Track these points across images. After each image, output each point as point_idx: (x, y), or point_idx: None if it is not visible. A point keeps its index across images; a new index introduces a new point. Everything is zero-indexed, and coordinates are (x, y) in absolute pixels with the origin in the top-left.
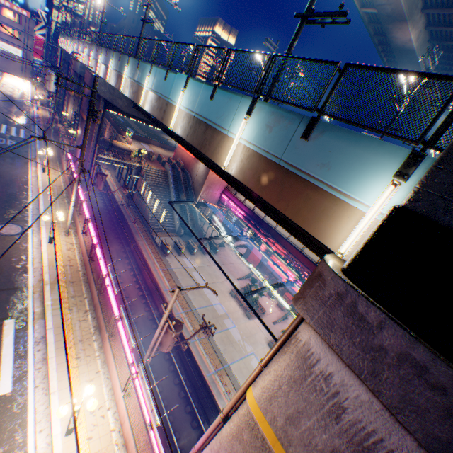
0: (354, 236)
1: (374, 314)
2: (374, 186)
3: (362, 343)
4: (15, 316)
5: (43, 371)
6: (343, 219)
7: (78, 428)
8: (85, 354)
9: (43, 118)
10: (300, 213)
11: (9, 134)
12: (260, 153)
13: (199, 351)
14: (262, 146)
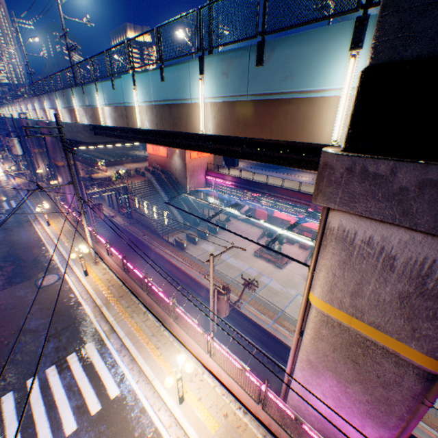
0: (340, 120)
1: (384, 166)
2: (337, 69)
3: (385, 196)
4: (91, 339)
5: (136, 369)
6: (323, 112)
7: (186, 396)
8: (161, 343)
9: (23, 184)
10: (285, 130)
11: (3, 209)
12: (227, 101)
13: (251, 312)
14: (226, 93)
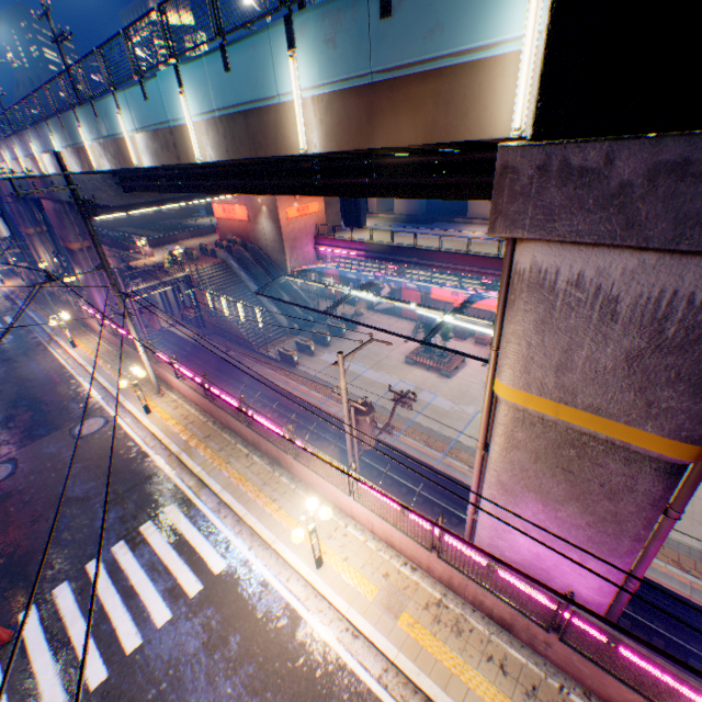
0: (523, 92)
1: (595, 153)
2: (513, 3)
3: (598, 202)
4: (172, 501)
5: (246, 532)
6: (496, 84)
7: (326, 557)
8: (279, 493)
9: (19, 290)
10: (437, 125)
11: None
12: (339, 89)
13: (409, 445)
14: (337, 76)
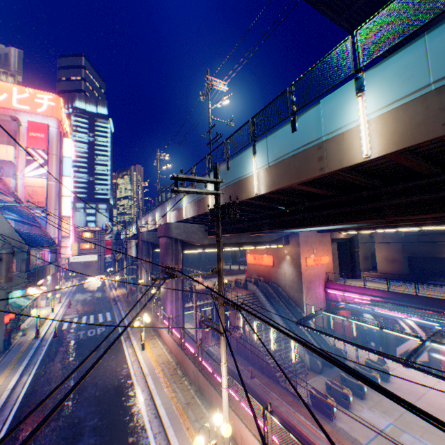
0: None
1: None
2: None
3: None
4: None
5: None
6: None
7: None
8: None
9: (122, 295)
10: None
11: (97, 321)
12: None
13: None
14: None
